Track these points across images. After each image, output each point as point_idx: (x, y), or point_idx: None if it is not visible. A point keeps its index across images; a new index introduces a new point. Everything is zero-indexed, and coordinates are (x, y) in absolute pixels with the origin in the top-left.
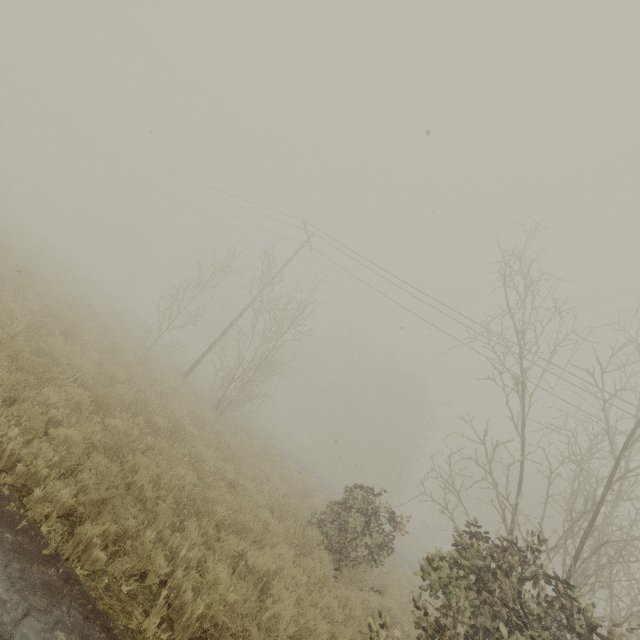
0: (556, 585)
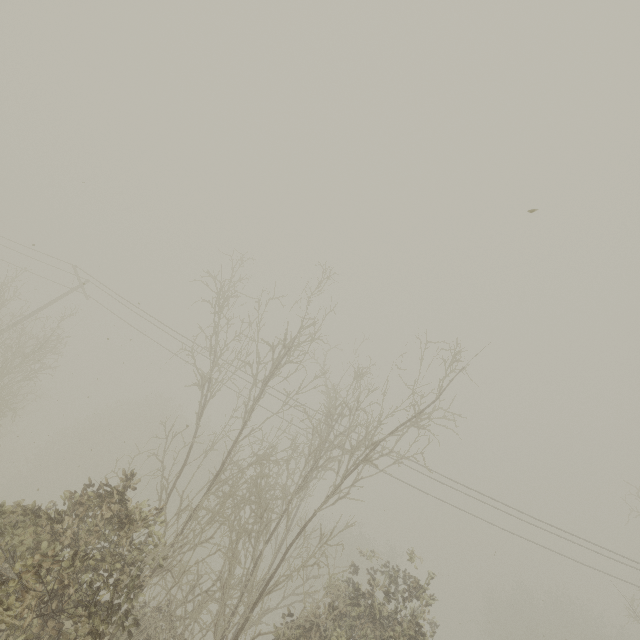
0: (119, 501)
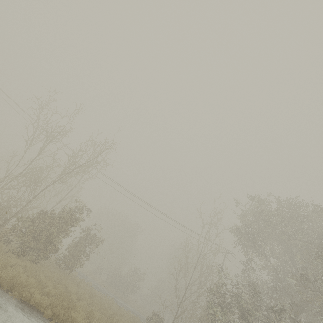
0: None
